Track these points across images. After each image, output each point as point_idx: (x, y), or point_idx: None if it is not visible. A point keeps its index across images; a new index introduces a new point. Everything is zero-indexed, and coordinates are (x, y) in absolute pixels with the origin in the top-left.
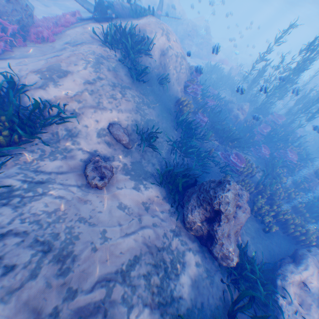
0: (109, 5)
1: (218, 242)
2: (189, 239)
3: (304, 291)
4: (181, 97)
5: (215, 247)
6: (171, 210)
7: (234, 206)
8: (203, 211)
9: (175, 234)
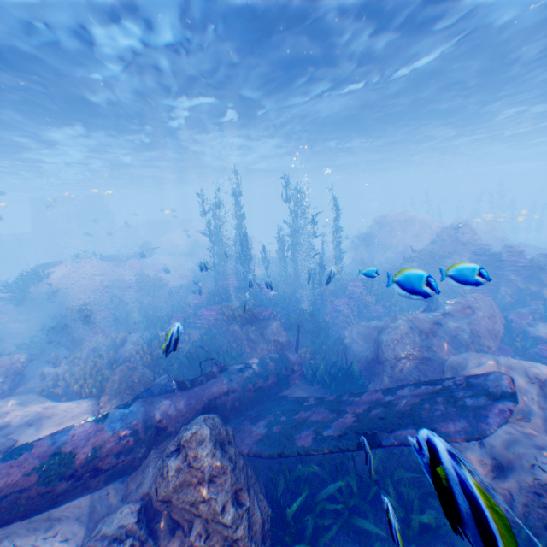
0: (44, 264)
1: None
2: None
3: None
4: (73, 303)
5: None
6: None
7: None
8: None
9: None
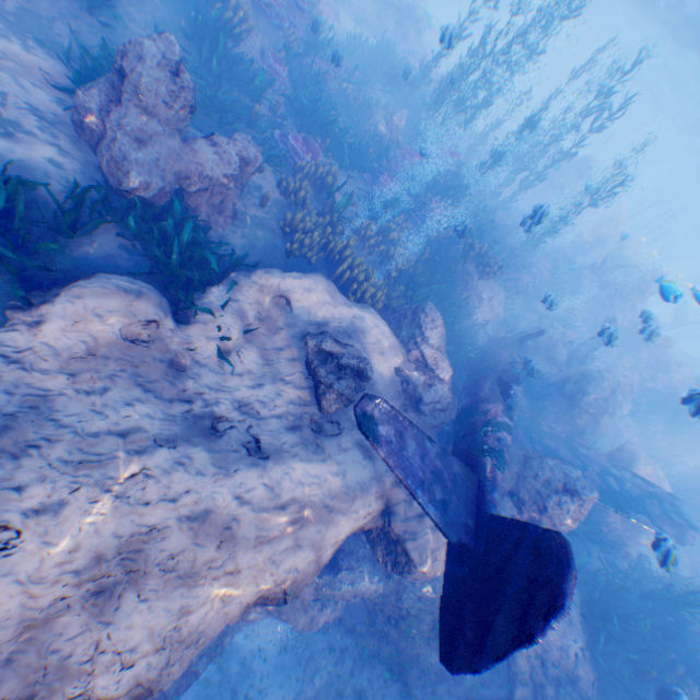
0: None
1: (108, 134)
2: (72, 144)
3: (282, 311)
4: None
5: (101, 145)
6: (69, 106)
7: (164, 85)
8: (110, 90)
9: (38, 116)
